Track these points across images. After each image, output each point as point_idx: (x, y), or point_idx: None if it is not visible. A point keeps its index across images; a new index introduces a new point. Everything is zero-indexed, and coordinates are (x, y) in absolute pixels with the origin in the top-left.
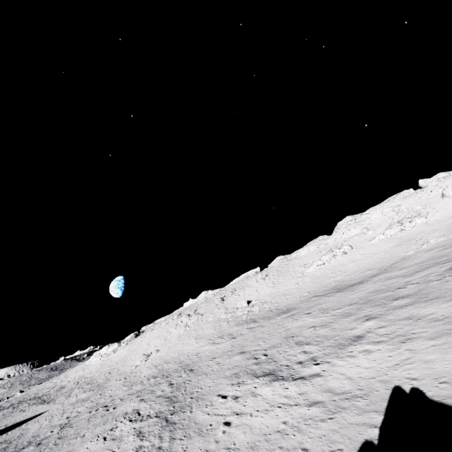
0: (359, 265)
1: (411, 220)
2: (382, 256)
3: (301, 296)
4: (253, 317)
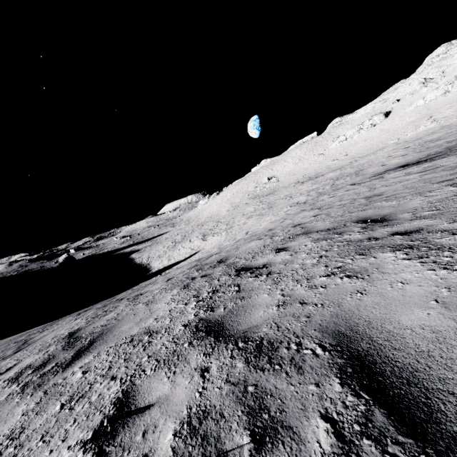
0: (362, 147)
1: None
2: (385, 138)
3: (297, 178)
4: (260, 194)
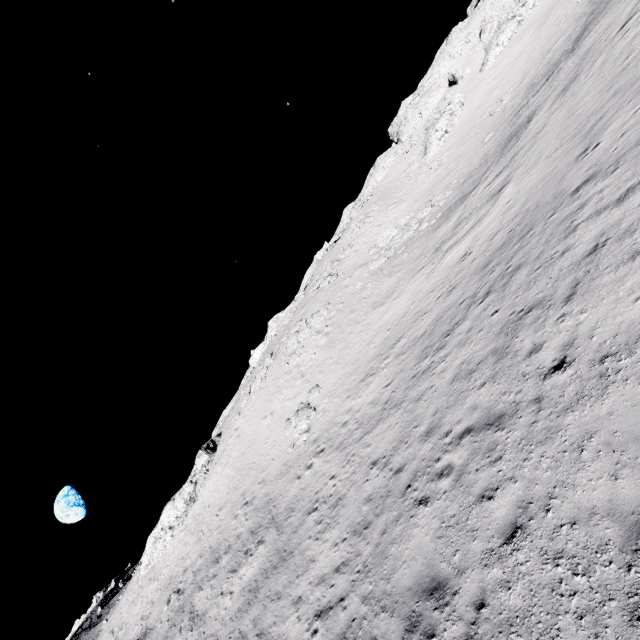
0: (512, 78)
1: (523, 3)
2: (537, 42)
3: (482, 146)
4: (449, 205)
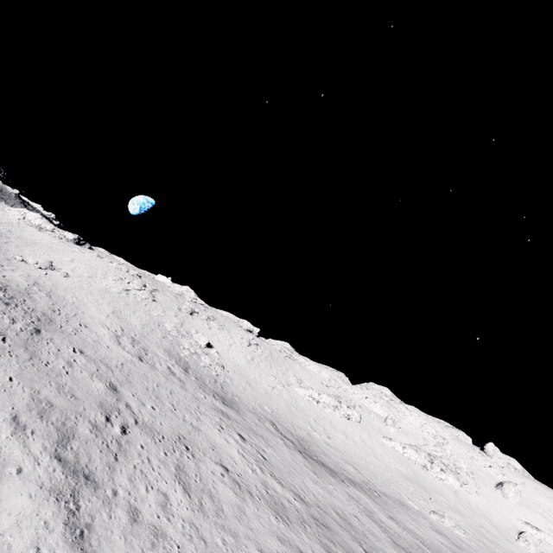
0: (348, 447)
1: (445, 470)
2: (380, 468)
3: (260, 404)
4: (192, 364)
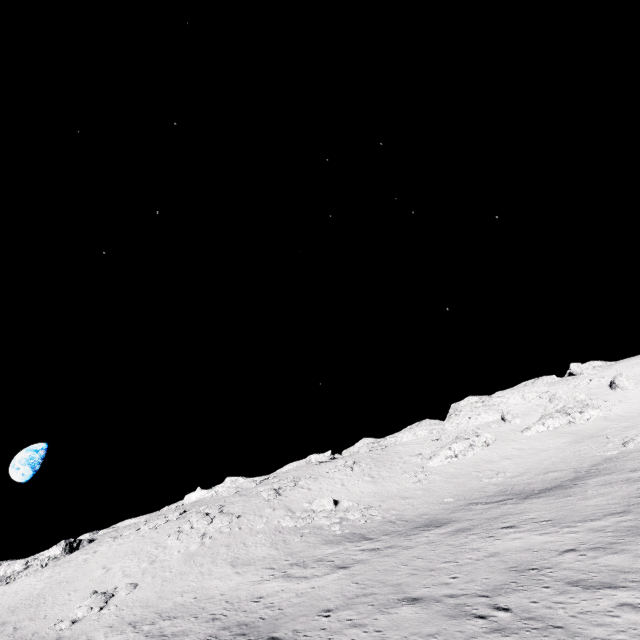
0: (522, 463)
1: (582, 410)
2: (558, 454)
3: (439, 502)
4: (358, 530)
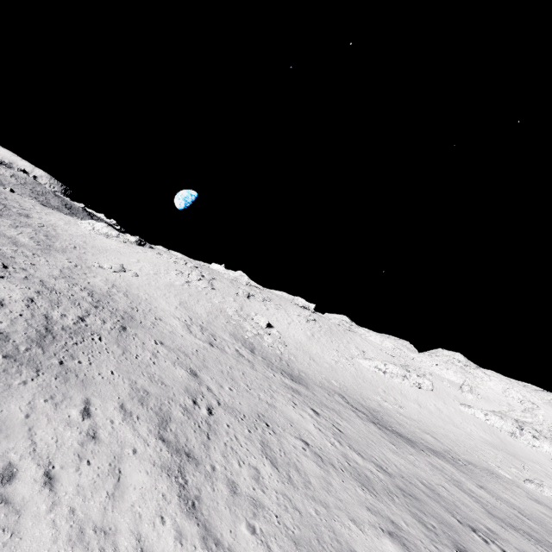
0: (423, 415)
1: (538, 437)
2: (461, 436)
3: (327, 378)
4: (257, 345)
